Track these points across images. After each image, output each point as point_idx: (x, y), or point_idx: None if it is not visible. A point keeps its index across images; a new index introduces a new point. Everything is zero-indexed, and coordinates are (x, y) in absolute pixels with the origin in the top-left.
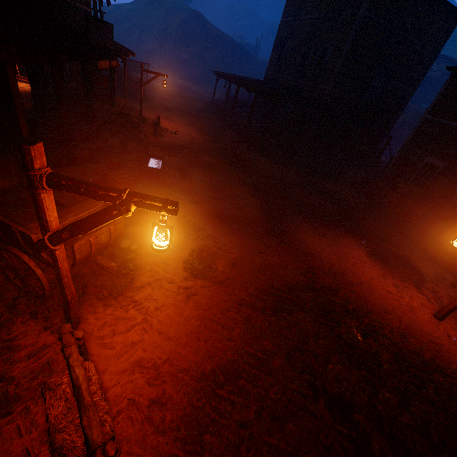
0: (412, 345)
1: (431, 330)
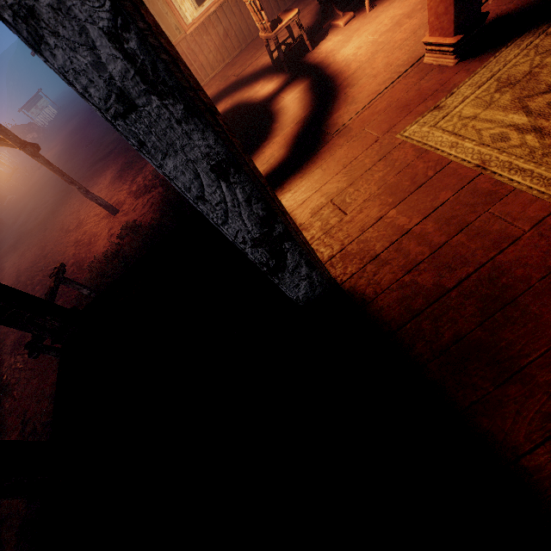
0: (67, 268)
1: (97, 236)
